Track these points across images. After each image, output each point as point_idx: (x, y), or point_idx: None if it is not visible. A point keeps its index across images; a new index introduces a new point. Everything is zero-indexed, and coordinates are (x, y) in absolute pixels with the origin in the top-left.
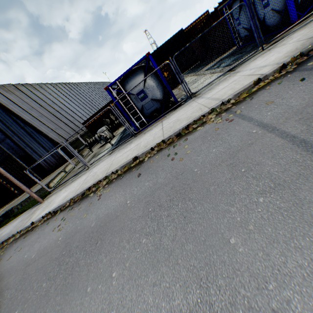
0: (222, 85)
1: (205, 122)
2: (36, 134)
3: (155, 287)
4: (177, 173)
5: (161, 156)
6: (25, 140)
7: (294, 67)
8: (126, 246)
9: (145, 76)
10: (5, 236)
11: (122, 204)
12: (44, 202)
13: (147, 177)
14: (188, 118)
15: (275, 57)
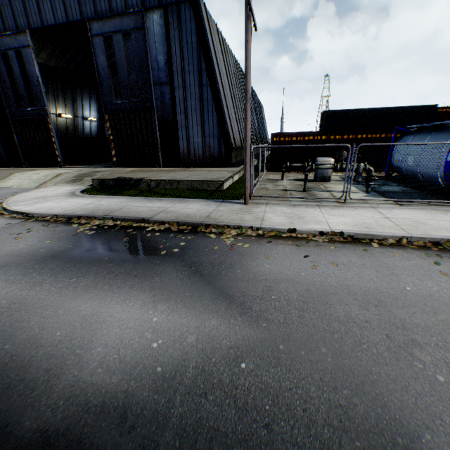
0: None
1: None
2: (210, 106)
3: None
4: None
5: None
6: (188, 102)
7: None
8: None
9: None
10: (203, 218)
11: None
12: (253, 205)
13: None
14: None
15: None
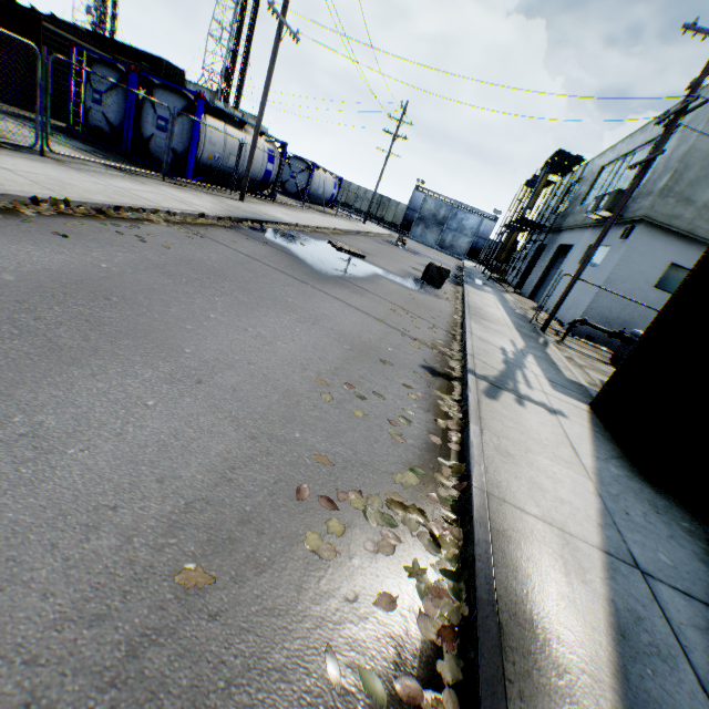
0: (133, 185)
1: (151, 221)
2: None
3: (268, 316)
4: (180, 259)
5: (91, 226)
6: None
7: (229, 226)
8: (197, 302)
9: None
10: None
11: (91, 265)
12: None
13: (105, 246)
14: (105, 195)
15: (202, 204)
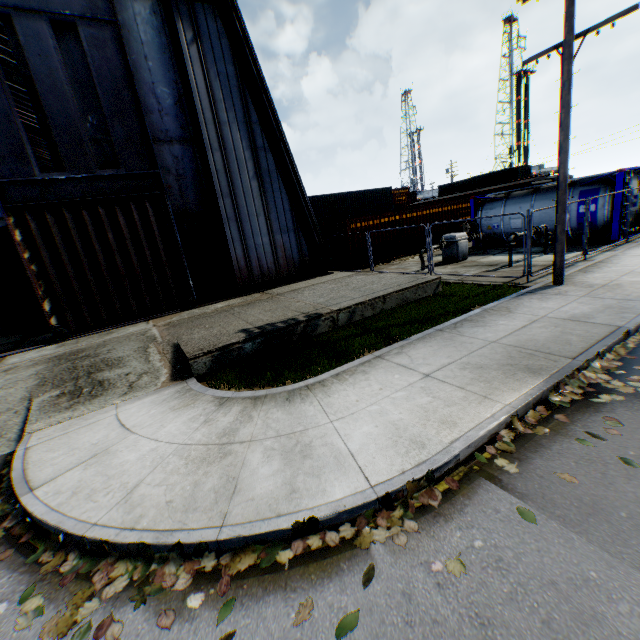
0: None
1: None
2: (275, 182)
3: None
4: None
5: None
6: (235, 177)
7: None
8: None
9: (639, 183)
10: (639, 301)
11: None
12: (570, 282)
13: None
14: None
15: None
